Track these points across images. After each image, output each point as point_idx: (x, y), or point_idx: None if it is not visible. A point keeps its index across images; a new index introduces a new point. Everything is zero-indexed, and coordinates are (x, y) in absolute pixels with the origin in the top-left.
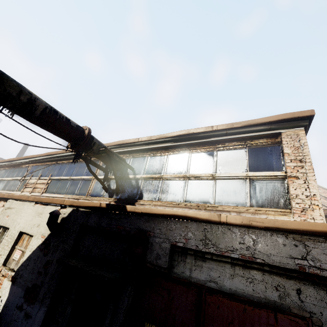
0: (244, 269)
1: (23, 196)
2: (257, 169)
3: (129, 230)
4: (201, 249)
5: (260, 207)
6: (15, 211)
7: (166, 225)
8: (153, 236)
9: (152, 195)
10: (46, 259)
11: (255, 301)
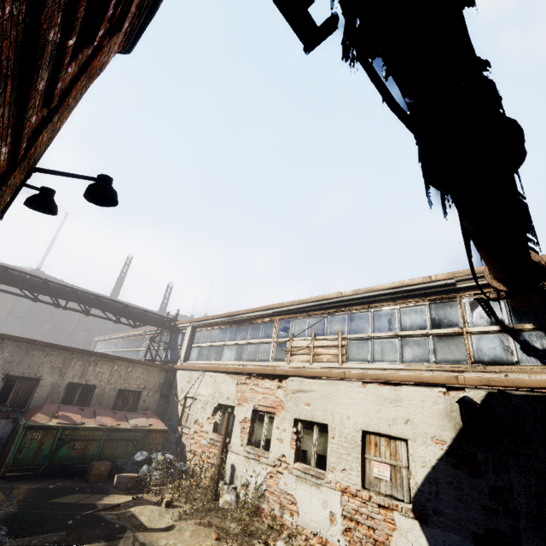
0: None
1: (329, 372)
2: None
3: None
4: None
5: None
6: (320, 396)
7: None
8: None
9: None
10: (486, 485)
11: None
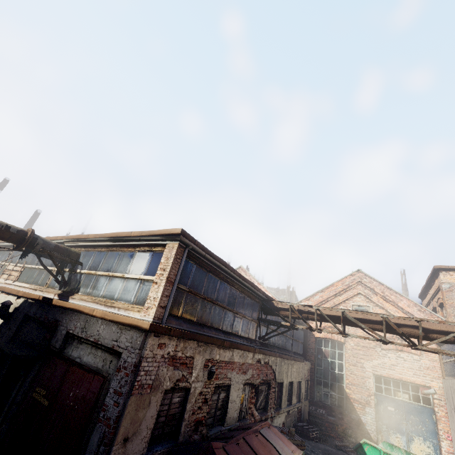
0: (96, 348)
1: None
2: (147, 273)
3: (50, 320)
4: (79, 334)
5: (136, 304)
6: None
7: (70, 316)
8: (60, 325)
9: (85, 290)
10: None
11: (91, 369)
